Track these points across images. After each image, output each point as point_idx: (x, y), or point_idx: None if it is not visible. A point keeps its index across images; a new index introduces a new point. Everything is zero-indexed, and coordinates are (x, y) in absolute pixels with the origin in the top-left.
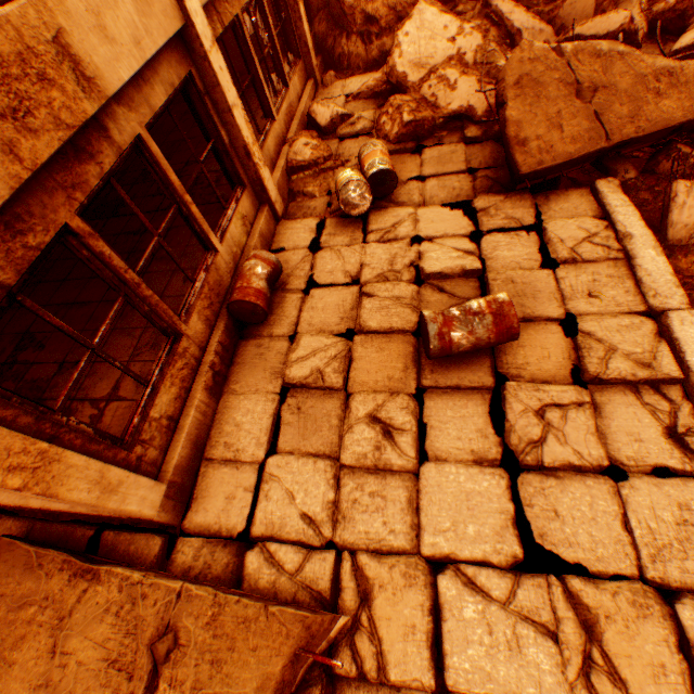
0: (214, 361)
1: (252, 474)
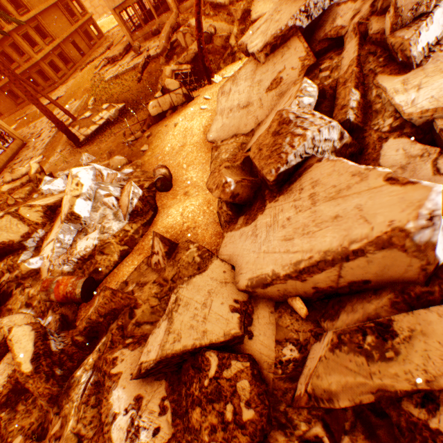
0: (147, 36)
1: None
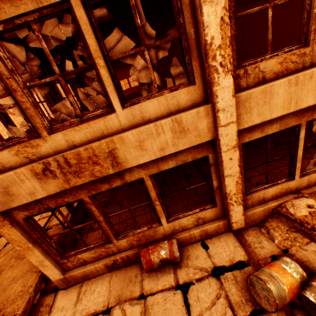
0: (118, 259)
1: (70, 314)
